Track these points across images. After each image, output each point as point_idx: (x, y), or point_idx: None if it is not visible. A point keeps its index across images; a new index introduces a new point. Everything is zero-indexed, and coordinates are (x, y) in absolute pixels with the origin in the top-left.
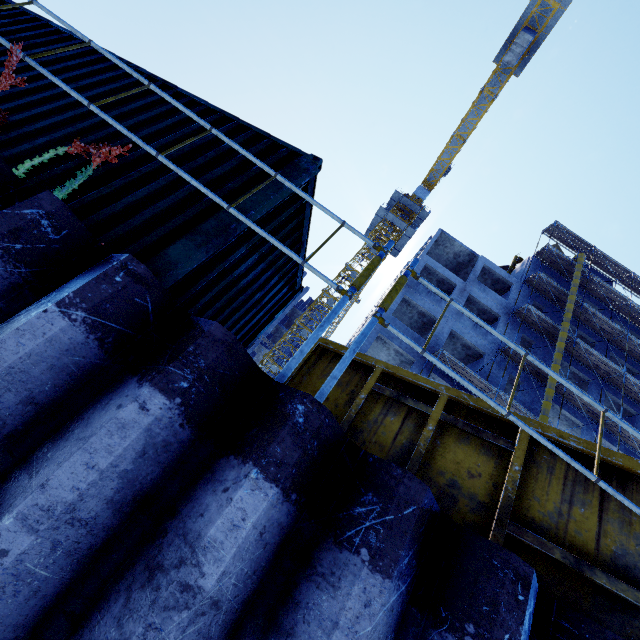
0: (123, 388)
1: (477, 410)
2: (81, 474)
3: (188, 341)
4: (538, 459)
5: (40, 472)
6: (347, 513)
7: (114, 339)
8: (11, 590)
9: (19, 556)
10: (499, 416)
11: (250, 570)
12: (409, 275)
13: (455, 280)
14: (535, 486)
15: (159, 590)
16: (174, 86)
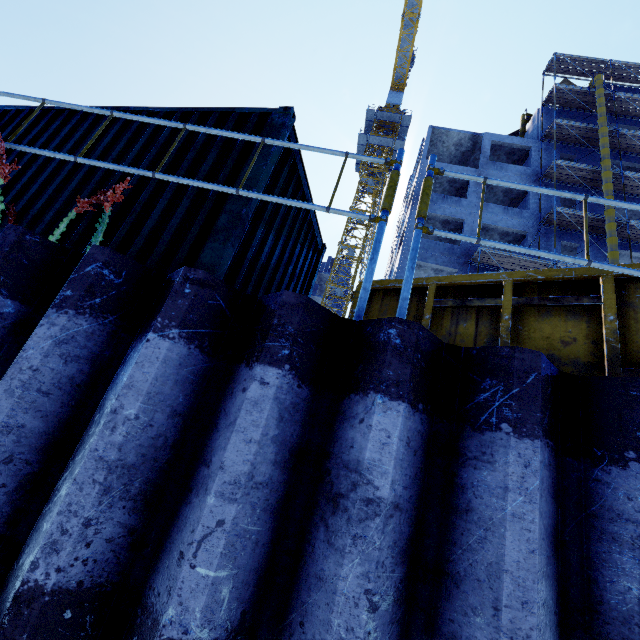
0: (237, 376)
1: (548, 281)
2: (244, 449)
3: (269, 317)
4: (631, 301)
5: (213, 460)
6: (473, 403)
7: (209, 342)
8: (240, 546)
9: (233, 521)
10: (573, 277)
11: (411, 475)
12: (432, 174)
13: (466, 172)
14: (637, 327)
15: (348, 510)
16: (126, 108)
